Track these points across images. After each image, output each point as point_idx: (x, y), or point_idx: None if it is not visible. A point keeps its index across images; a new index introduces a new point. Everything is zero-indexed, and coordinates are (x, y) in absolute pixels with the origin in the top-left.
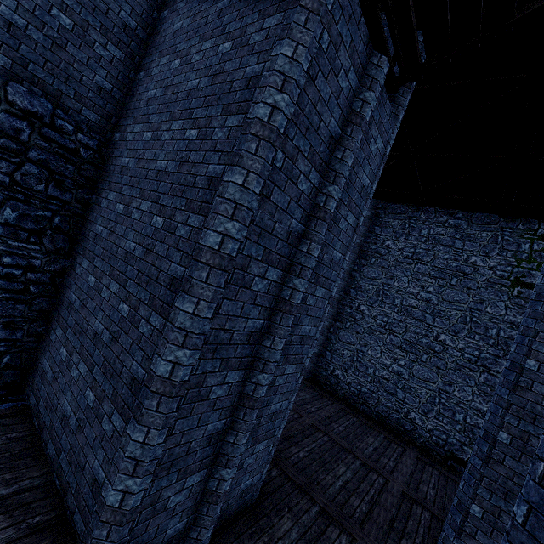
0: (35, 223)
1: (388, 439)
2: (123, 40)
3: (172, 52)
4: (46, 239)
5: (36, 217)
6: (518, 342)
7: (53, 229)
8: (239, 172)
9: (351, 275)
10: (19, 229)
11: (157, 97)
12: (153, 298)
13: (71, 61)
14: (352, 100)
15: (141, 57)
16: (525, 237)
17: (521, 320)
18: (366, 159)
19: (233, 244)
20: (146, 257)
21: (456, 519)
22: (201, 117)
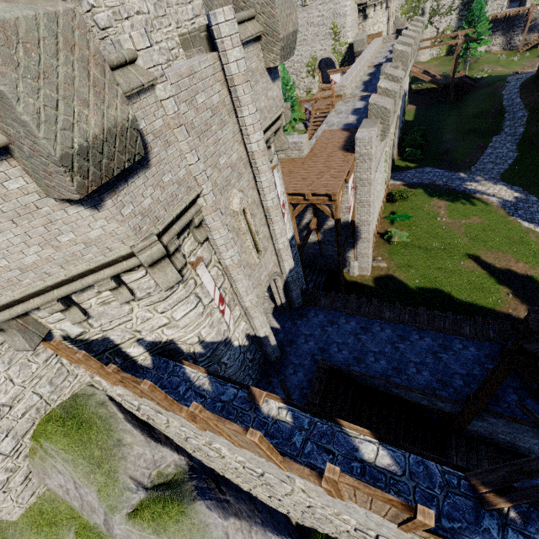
0: None
1: None
2: None
3: None
4: None
5: None
6: None
7: None
8: None
9: None
10: None
11: None
12: None
13: None
14: None
15: None
16: None
17: None
18: None
19: None
20: None
21: None
22: None
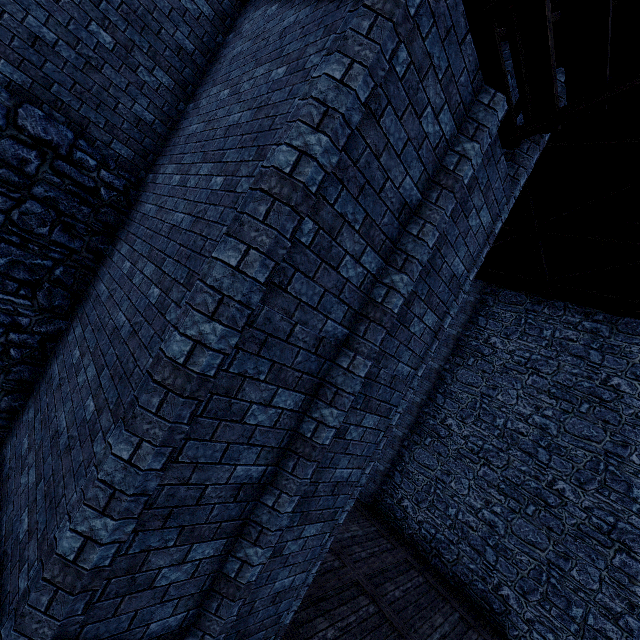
0: (29, 272)
1: (464, 621)
2: (175, 65)
3: (224, 80)
4: (41, 293)
5: (32, 265)
6: None
7: (52, 282)
8: (234, 246)
9: (440, 375)
10: (8, 279)
11: (197, 133)
12: (119, 404)
13: (107, 85)
14: (443, 153)
15: (195, 86)
16: None
17: None
18: (462, 237)
19: (209, 357)
20: (129, 341)
21: None
22: (231, 161)
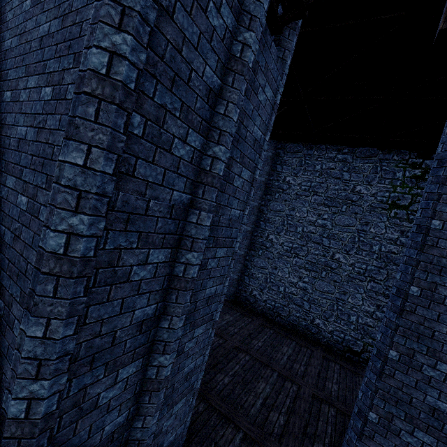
0: None
1: (298, 344)
2: None
3: None
4: None
5: None
6: (402, 270)
7: None
8: (76, 147)
9: (260, 210)
10: None
11: (13, 47)
12: (23, 296)
13: None
14: (230, 43)
15: None
16: (399, 166)
17: (397, 237)
18: (256, 110)
19: (85, 242)
20: (14, 245)
21: (357, 425)
22: (53, 71)
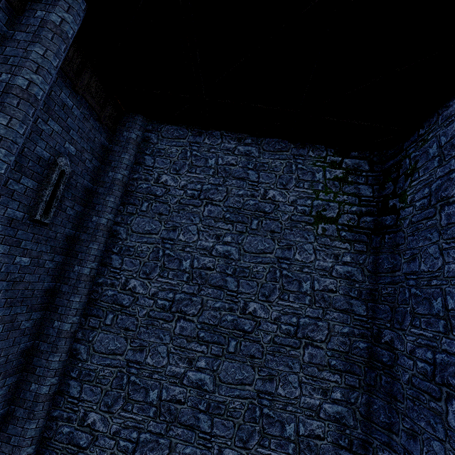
0: None
1: None
2: None
3: None
4: None
5: None
6: None
7: None
8: None
9: (111, 232)
10: None
11: None
12: None
13: None
14: None
15: None
16: (317, 165)
17: (332, 264)
18: None
19: None
20: None
21: None
22: None
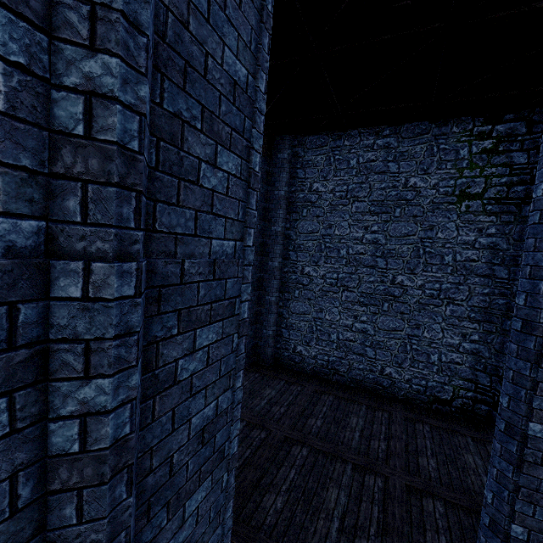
0: None
1: (370, 408)
2: None
3: None
4: None
5: None
6: (527, 290)
7: None
8: None
9: (285, 236)
10: None
11: None
12: None
13: None
14: None
15: None
16: (462, 141)
17: (475, 238)
18: (218, 5)
19: None
20: None
21: None
22: None
